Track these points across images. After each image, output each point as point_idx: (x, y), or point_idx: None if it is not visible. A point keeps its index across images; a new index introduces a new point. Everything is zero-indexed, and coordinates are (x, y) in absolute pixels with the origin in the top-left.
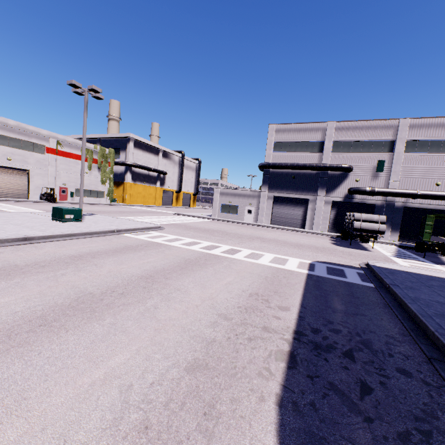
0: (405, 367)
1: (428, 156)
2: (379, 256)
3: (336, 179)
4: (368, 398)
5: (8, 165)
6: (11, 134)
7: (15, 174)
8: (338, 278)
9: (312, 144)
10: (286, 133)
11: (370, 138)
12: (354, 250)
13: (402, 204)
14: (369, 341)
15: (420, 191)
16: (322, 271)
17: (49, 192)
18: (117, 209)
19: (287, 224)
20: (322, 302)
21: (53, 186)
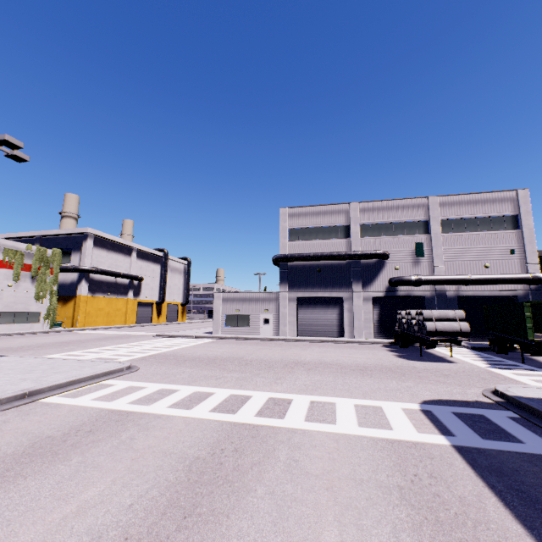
0: None
1: (468, 236)
2: (478, 369)
3: (372, 268)
4: None
5: None
6: None
7: None
8: (513, 447)
9: (336, 229)
10: (302, 218)
11: (401, 219)
12: (438, 364)
13: (455, 292)
14: None
15: (472, 276)
16: (465, 430)
17: None
18: (57, 339)
19: (320, 333)
20: None
21: None
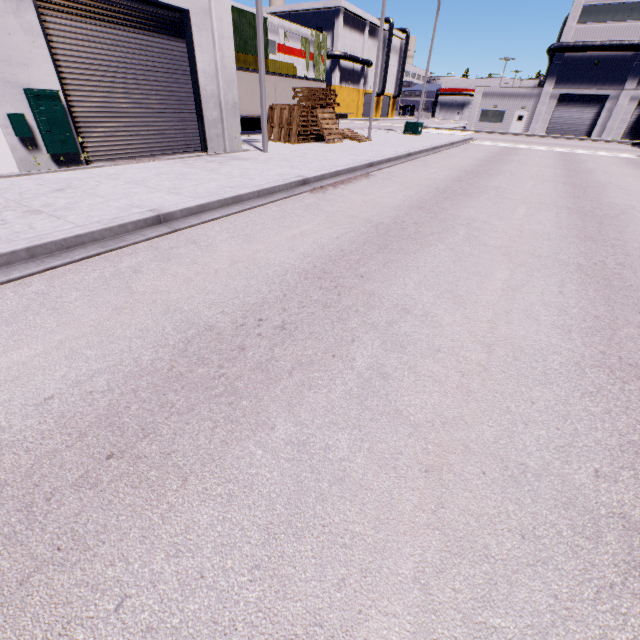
0: None
1: None
2: None
3: None
4: None
5: None
6: None
7: None
8: None
9: None
10: None
11: None
12: None
13: None
14: None
15: None
16: None
17: None
18: (359, 125)
19: (567, 132)
20: None
21: None
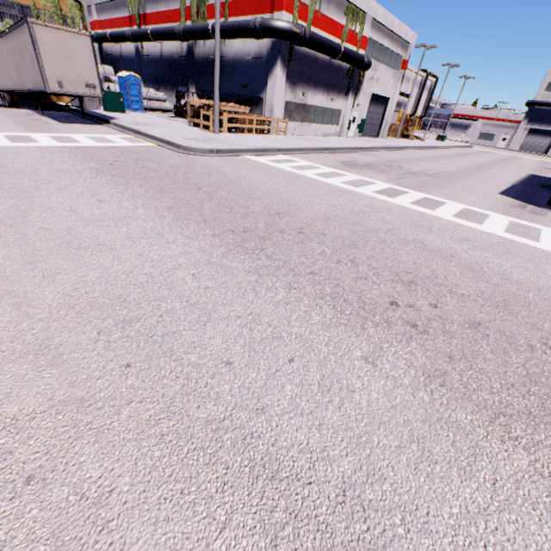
0: None
1: None
2: None
3: None
4: None
5: None
6: None
7: None
8: None
9: None
10: None
11: None
12: None
13: None
14: None
15: None
16: None
17: None
18: None
19: (533, 150)
20: None
21: None
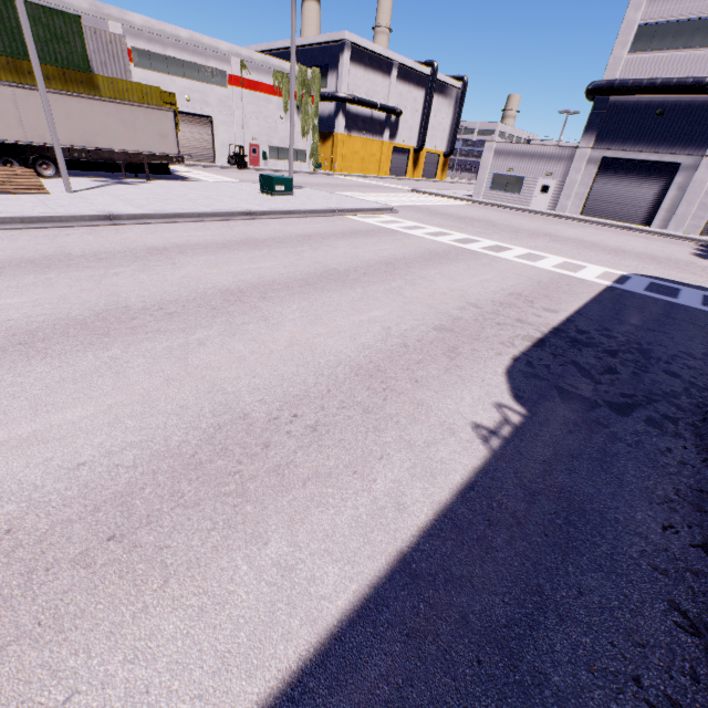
0: (678, 372)
1: None
2: None
3: None
4: (608, 376)
5: (188, 110)
6: (185, 56)
7: (197, 124)
8: (659, 297)
9: None
10: None
11: None
12: None
13: None
14: (649, 350)
15: None
16: (638, 286)
17: (237, 153)
18: (326, 181)
19: (615, 216)
20: (609, 314)
21: (242, 143)
